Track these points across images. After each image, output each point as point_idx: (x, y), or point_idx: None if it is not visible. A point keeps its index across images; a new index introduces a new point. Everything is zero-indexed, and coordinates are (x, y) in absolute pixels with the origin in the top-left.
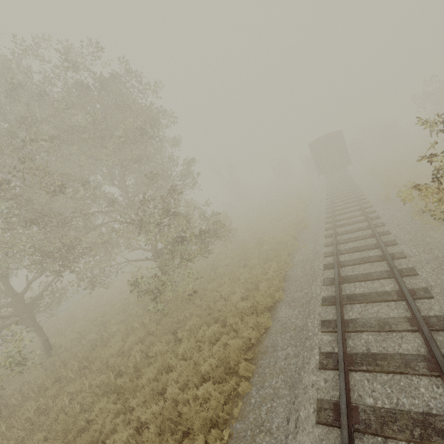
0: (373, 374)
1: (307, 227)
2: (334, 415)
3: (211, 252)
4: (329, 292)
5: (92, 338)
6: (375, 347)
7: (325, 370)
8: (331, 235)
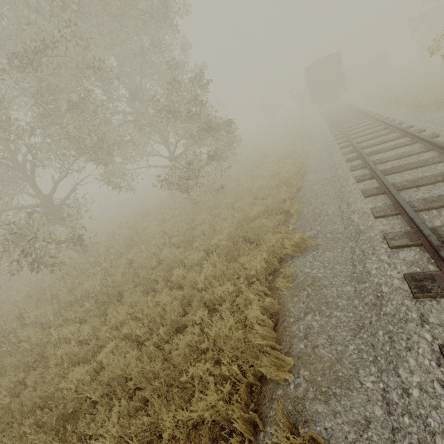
0: (401, 173)
1: (312, 137)
2: (377, 190)
3: (227, 159)
4: (351, 156)
5: (125, 234)
6: (399, 164)
7: (362, 182)
8: (340, 133)
